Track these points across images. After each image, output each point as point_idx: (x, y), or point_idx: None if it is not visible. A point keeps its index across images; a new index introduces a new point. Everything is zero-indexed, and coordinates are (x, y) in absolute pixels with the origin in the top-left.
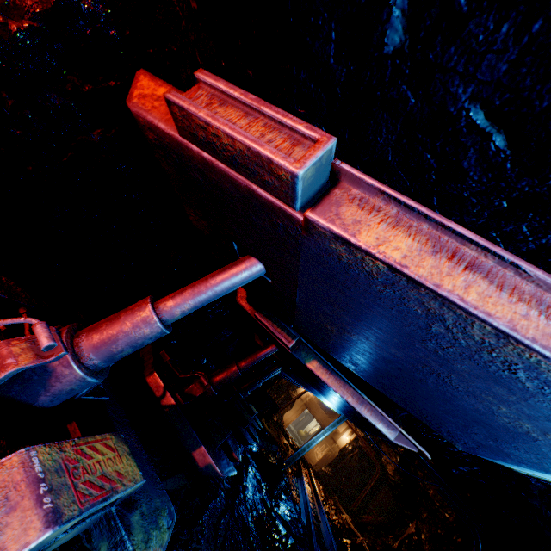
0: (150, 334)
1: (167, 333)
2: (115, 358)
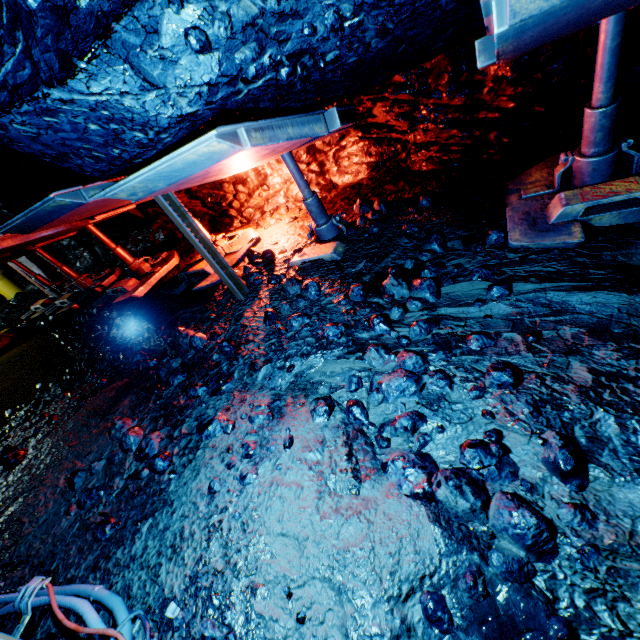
0: (595, 120)
1: (608, 110)
2: (598, 143)
